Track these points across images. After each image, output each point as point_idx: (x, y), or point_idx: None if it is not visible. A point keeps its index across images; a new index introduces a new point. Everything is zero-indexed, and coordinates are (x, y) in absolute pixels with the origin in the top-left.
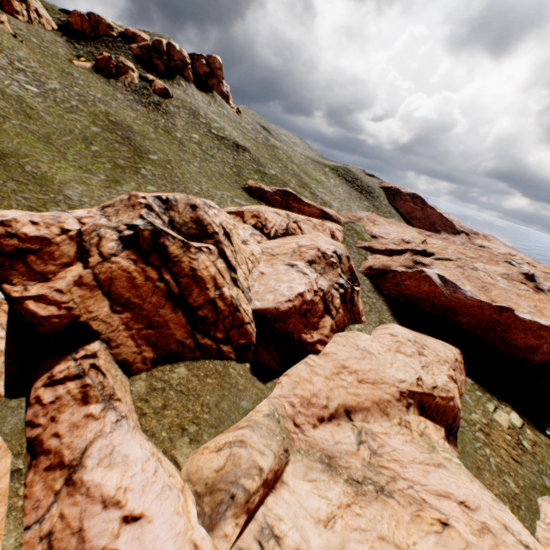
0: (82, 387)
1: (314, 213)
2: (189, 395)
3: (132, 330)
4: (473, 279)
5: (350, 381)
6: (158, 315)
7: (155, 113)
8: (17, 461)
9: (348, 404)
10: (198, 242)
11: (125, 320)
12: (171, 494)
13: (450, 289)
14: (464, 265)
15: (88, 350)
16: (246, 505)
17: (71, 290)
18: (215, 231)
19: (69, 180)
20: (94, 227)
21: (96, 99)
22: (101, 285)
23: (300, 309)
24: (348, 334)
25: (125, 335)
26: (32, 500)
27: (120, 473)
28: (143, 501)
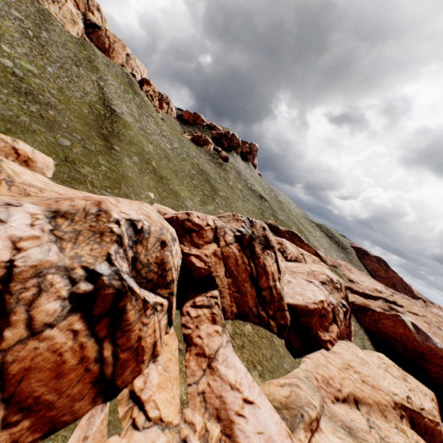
0: (211, 313)
1: (311, 252)
2: (254, 345)
3: (230, 290)
4: (439, 336)
5: (355, 378)
6: (243, 286)
7: (219, 168)
8: (180, 344)
9: (356, 394)
10: (265, 249)
11: (229, 283)
12: (266, 397)
13: (422, 336)
14: (430, 322)
15: (212, 293)
16: (310, 426)
17: (211, 257)
18: (273, 245)
19: (186, 196)
20: (223, 226)
21: (193, 155)
22: (223, 258)
23: (320, 312)
24: (348, 343)
25: (227, 292)
26: (190, 369)
27: (234, 373)
28: (251, 394)
